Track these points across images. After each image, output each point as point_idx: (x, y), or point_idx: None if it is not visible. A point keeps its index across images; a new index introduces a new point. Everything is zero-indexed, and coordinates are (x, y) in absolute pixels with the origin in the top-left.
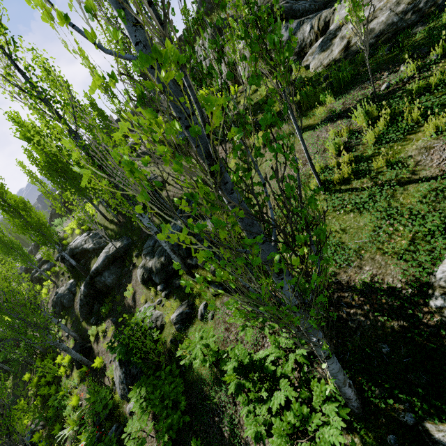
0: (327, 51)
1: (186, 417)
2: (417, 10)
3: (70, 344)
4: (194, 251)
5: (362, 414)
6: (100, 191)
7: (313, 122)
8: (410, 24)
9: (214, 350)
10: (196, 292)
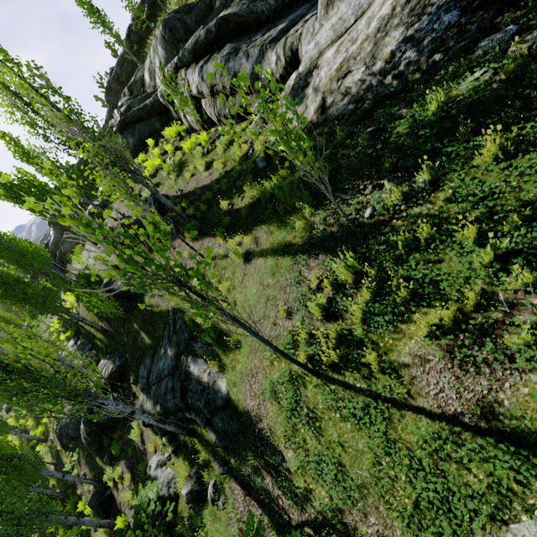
0: (302, 106)
1: None
2: (398, 73)
3: (89, 486)
4: (190, 405)
5: None
6: (75, 284)
7: (294, 240)
8: (393, 91)
9: None
10: (203, 459)
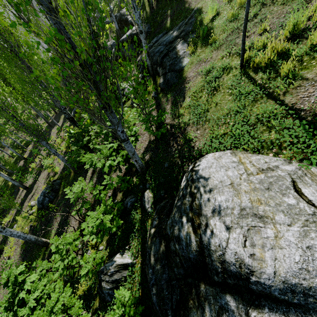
0: None
1: (108, 137)
2: None
3: None
4: (163, 63)
5: (142, 176)
6: None
7: None
8: None
9: (126, 120)
10: (149, 90)
